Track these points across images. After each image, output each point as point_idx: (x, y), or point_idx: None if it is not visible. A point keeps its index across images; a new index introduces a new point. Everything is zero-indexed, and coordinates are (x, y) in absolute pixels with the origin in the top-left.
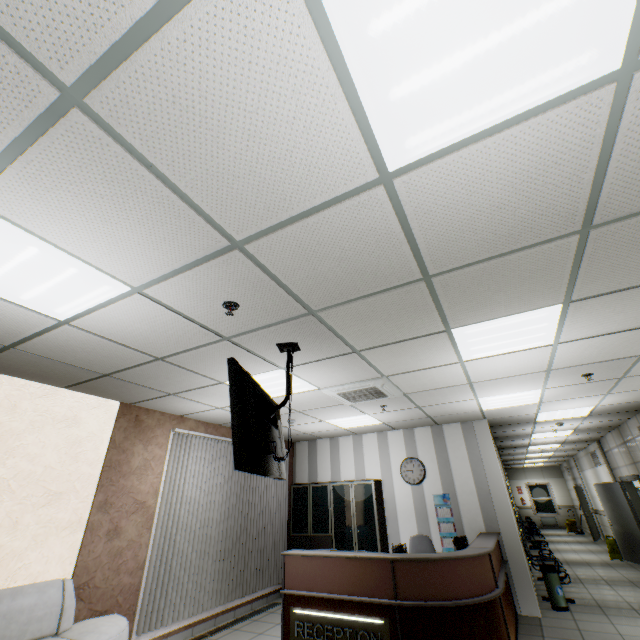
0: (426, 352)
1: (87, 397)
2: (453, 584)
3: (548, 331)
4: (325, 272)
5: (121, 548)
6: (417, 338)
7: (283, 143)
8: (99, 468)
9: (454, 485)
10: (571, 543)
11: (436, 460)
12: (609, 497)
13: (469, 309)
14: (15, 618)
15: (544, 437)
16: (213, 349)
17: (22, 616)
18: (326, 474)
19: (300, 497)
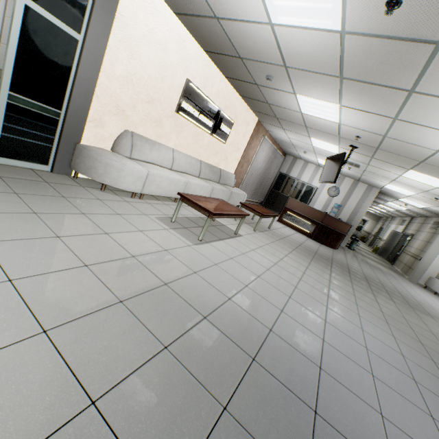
0: (393, 169)
1: (253, 115)
2: (339, 227)
3: (438, 185)
4: (396, 148)
5: (241, 171)
6: (396, 166)
7: (424, 139)
8: (246, 144)
9: (346, 204)
10: (358, 242)
11: (346, 193)
12: (393, 236)
13: (422, 170)
14: (230, 180)
15: (392, 205)
16: (328, 135)
17: (230, 180)
18: (294, 175)
19: (281, 178)
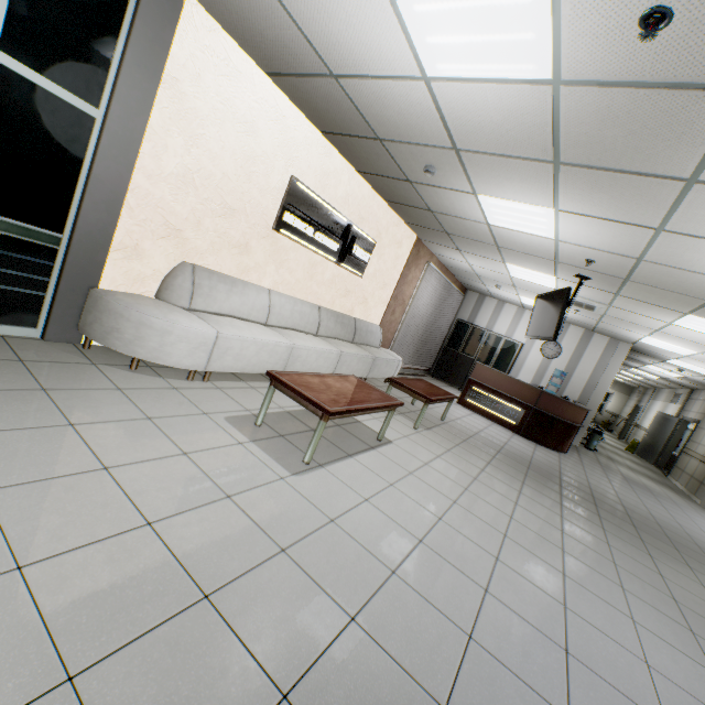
0: (656, 312)
1: (408, 230)
2: (566, 414)
3: None
4: (662, 279)
5: (392, 321)
6: (662, 308)
7: None
8: (399, 276)
9: (574, 371)
10: None
11: (572, 352)
12: (661, 423)
13: None
14: (372, 336)
15: (654, 370)
16: (537, 259)
17: (373, 336)
18: (483, 322)
19: (461, 329)
